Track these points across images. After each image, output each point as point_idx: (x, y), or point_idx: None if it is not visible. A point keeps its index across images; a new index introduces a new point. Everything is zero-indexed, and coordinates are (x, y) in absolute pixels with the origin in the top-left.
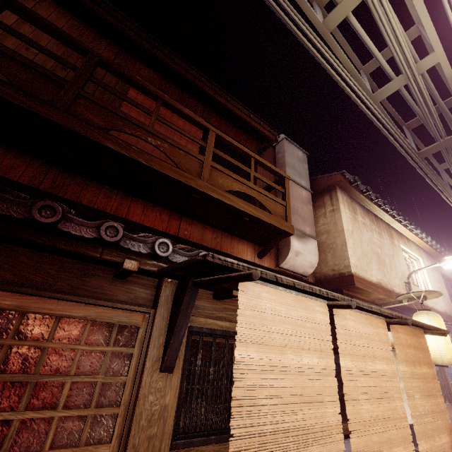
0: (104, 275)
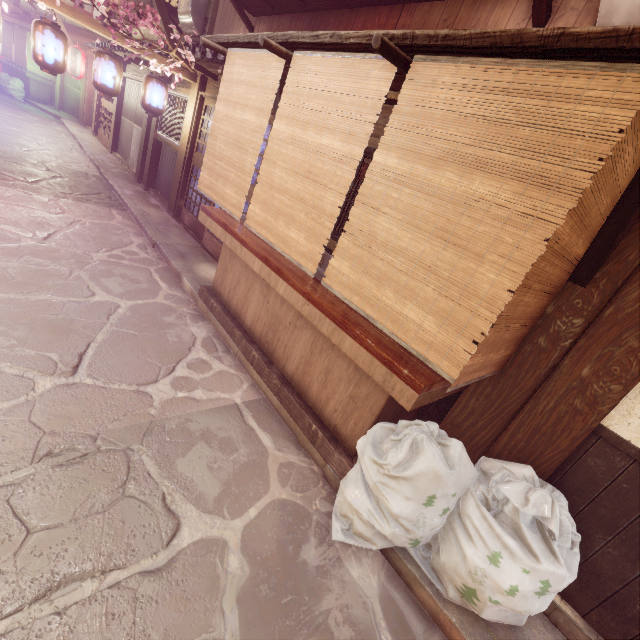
0: None
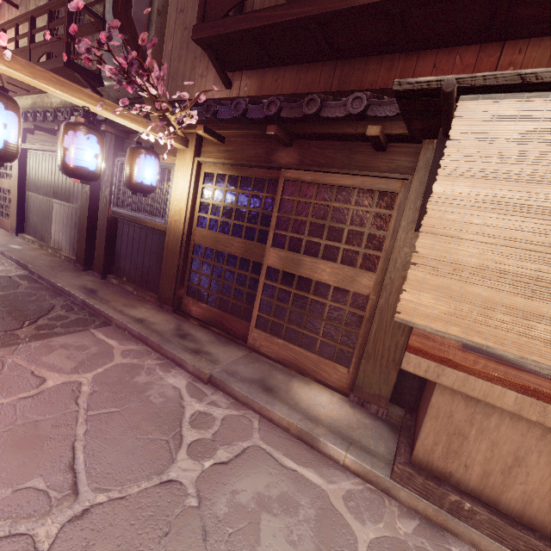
0: (367, 150)
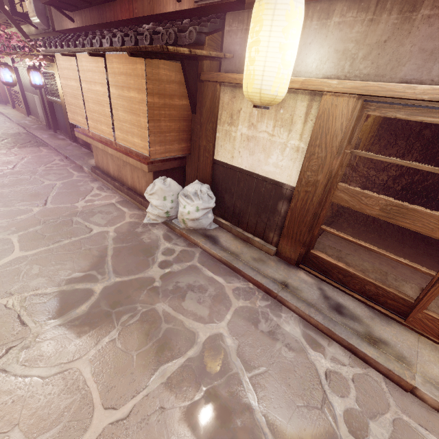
0: None
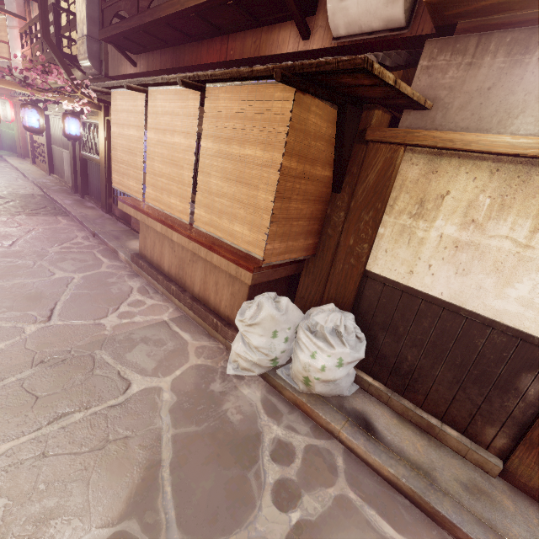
0: None
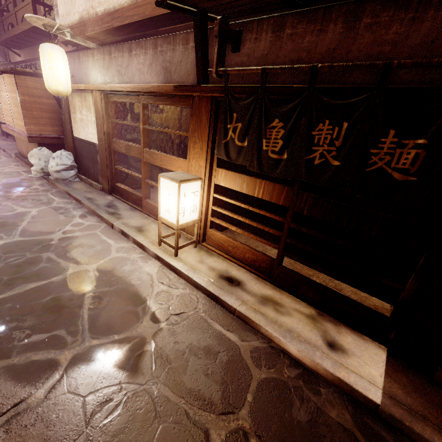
0: None
